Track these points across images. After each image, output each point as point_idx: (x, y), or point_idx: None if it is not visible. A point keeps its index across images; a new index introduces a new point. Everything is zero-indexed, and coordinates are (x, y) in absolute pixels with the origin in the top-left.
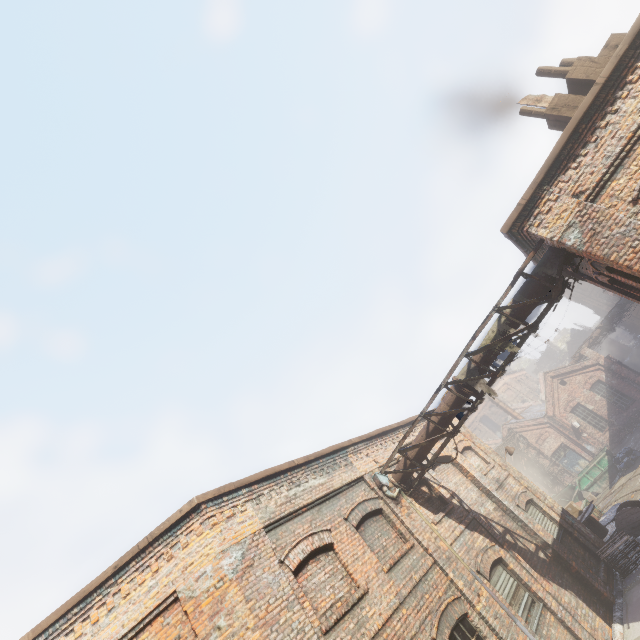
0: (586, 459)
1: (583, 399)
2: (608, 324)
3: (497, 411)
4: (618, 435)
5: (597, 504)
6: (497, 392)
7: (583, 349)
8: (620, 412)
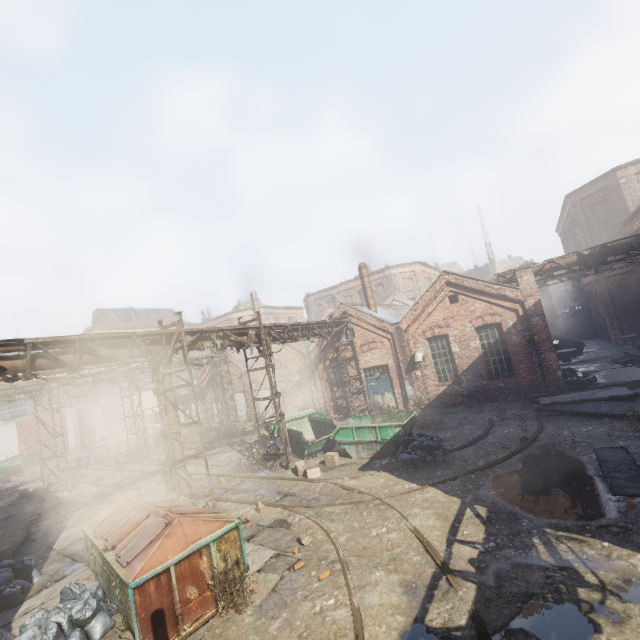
0: (395, 396)
1: (457, 334)
2: (597, 258)
3: (382, 293)
4: (453, 398)
5: (320, 481)
6: (397, 275)
7: (525, 270)
8: (482, 377)
